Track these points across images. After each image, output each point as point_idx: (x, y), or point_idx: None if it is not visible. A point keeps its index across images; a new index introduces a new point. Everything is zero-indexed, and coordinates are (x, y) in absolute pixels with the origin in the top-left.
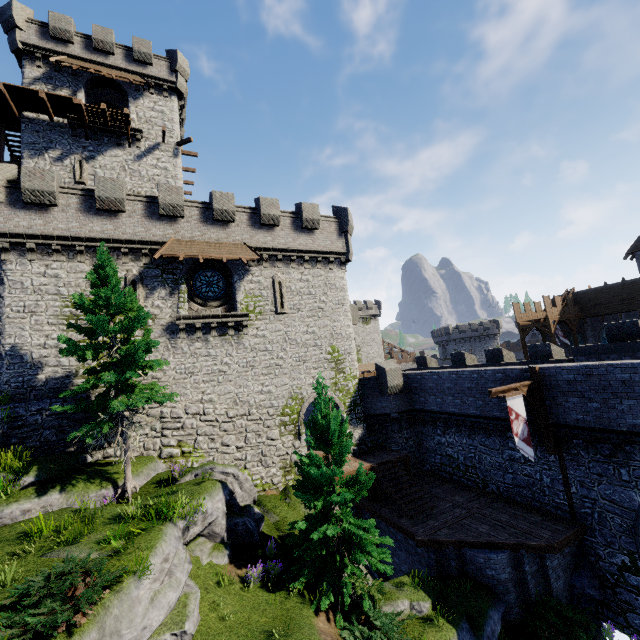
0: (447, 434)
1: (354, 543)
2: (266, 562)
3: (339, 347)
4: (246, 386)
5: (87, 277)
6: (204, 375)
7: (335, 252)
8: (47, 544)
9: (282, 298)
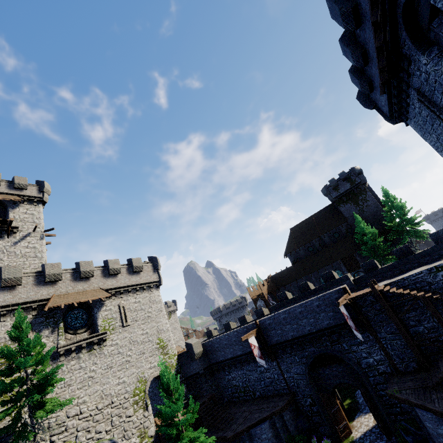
0: (231, 372)
1: None
2: None
3: (163, 338)
4: (108, 383)
5: (10, 334)
6: (78, 384)
7: (153, 281)
8: None
9: (126, 316)
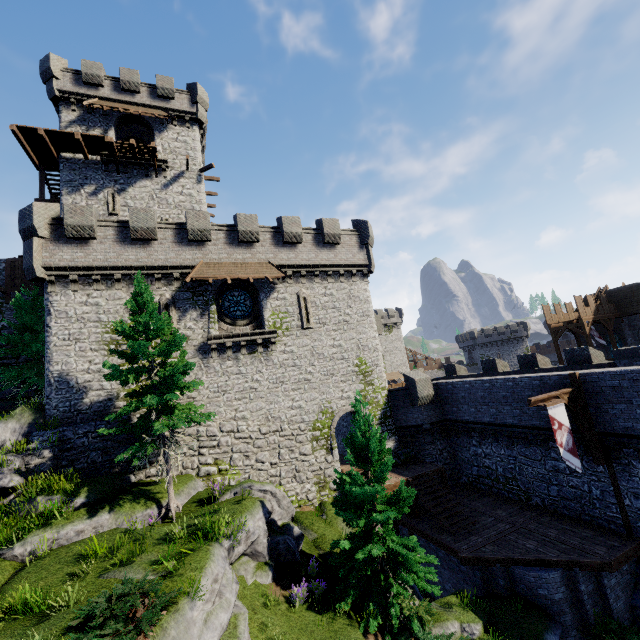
0: (483, 445)
1: (398, 562)
2: (309, 581)
3: (366, 359)
4: (277, 402)
5: (127, 305)
6: (236, 393)
7: (357, 265)
8: (102, 565)
9: (308, 313)
